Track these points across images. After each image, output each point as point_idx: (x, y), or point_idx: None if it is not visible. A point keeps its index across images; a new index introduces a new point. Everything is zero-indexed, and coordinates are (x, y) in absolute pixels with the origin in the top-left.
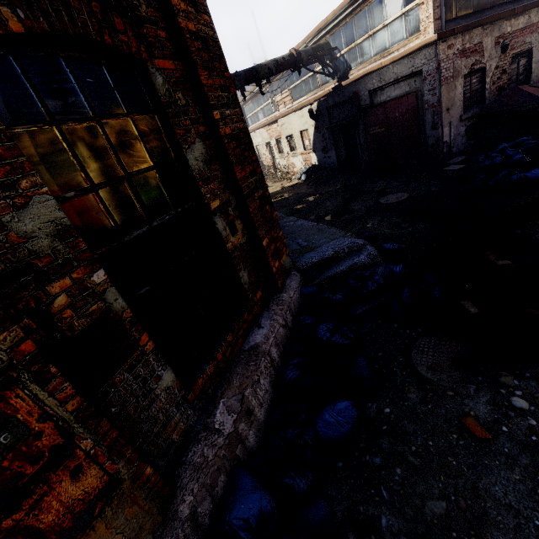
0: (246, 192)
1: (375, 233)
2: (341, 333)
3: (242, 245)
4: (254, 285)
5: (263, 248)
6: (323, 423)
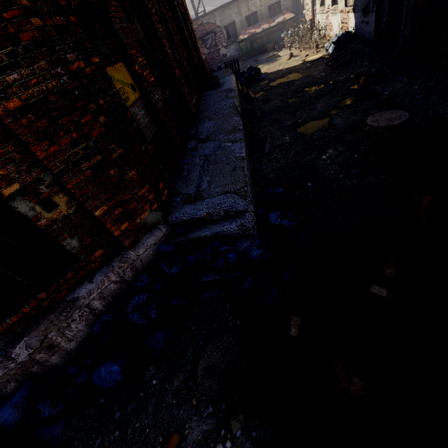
0: (59, 169)
1: (318, 172)
2: (143, 311)
3: (67, 217)
4: (91, 246)
5: (96, 217)
6: (98, 373)
